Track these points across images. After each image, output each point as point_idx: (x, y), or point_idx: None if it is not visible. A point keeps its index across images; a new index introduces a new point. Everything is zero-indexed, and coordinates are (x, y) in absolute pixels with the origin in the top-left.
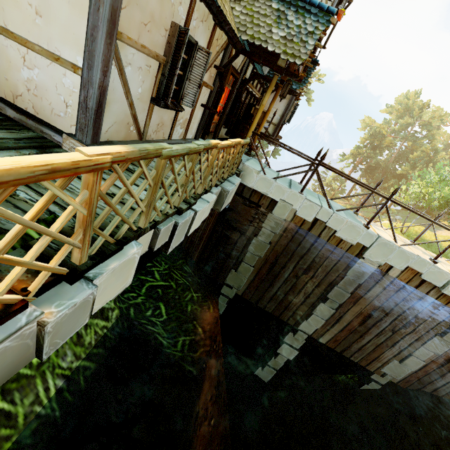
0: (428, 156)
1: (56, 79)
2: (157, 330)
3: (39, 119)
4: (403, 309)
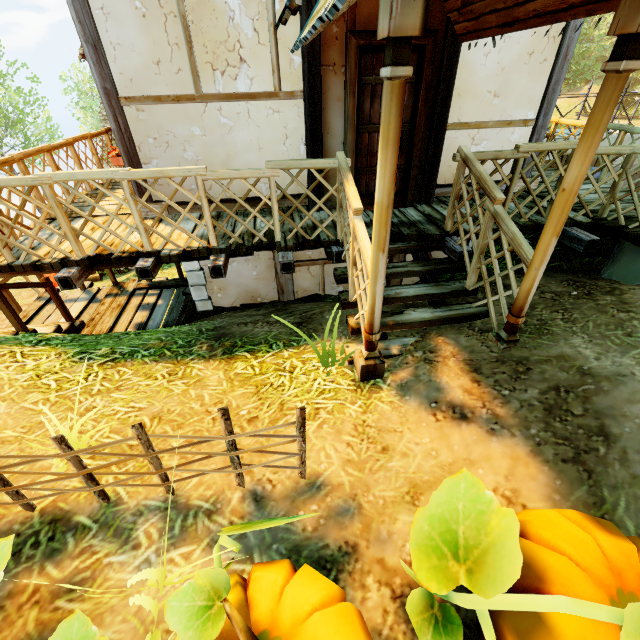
0: None
1: (503, 141)
2: None
3: None
4: None
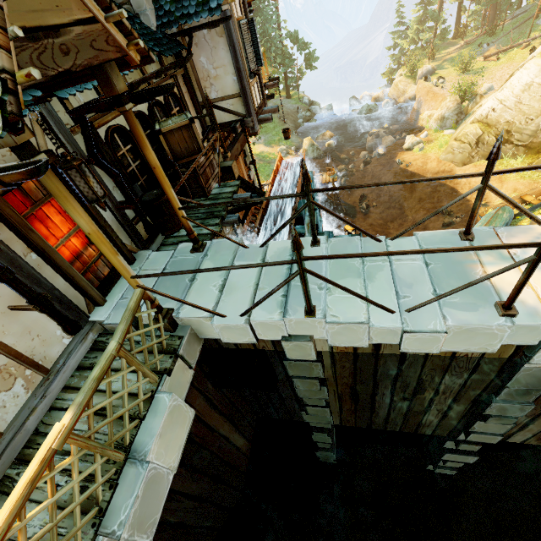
0: None
1: None
2: None
3: None
4: None
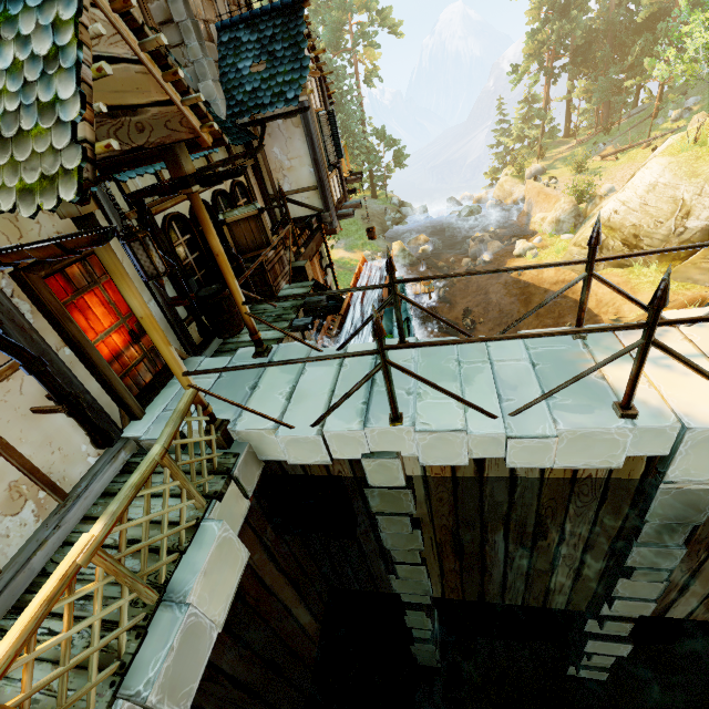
0: None
1: None
2: None
3: None
4: None
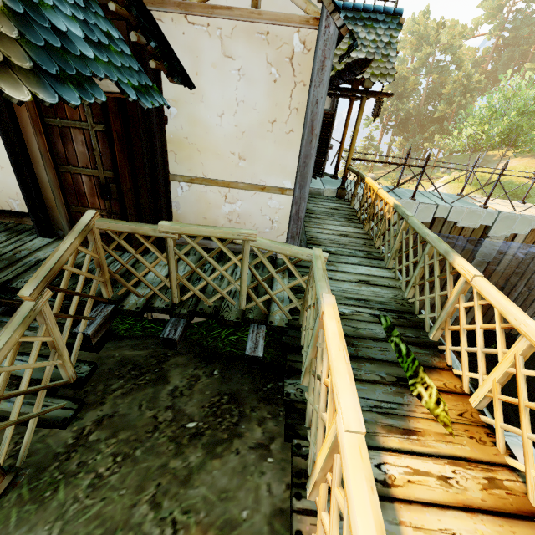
0: (462, 85)
1: (261, 204)
2: None
3: None
4: (534, 268)
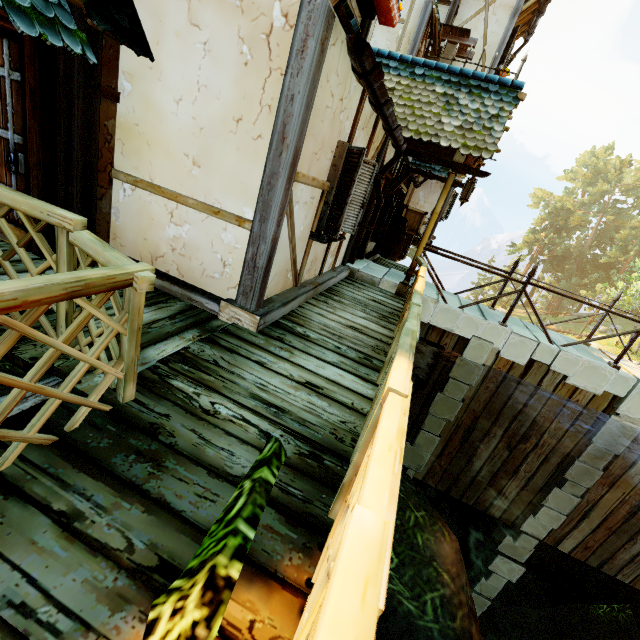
0: None
1: (213, 235)
2: (396, 586)
3: (185, 283)
4: None
